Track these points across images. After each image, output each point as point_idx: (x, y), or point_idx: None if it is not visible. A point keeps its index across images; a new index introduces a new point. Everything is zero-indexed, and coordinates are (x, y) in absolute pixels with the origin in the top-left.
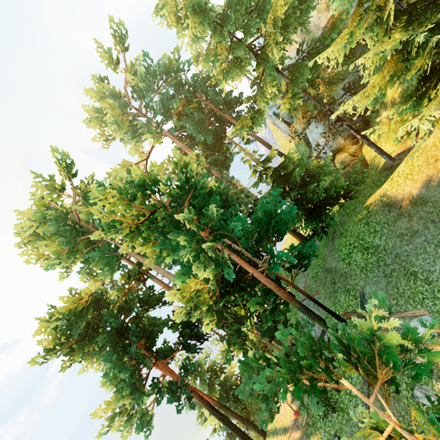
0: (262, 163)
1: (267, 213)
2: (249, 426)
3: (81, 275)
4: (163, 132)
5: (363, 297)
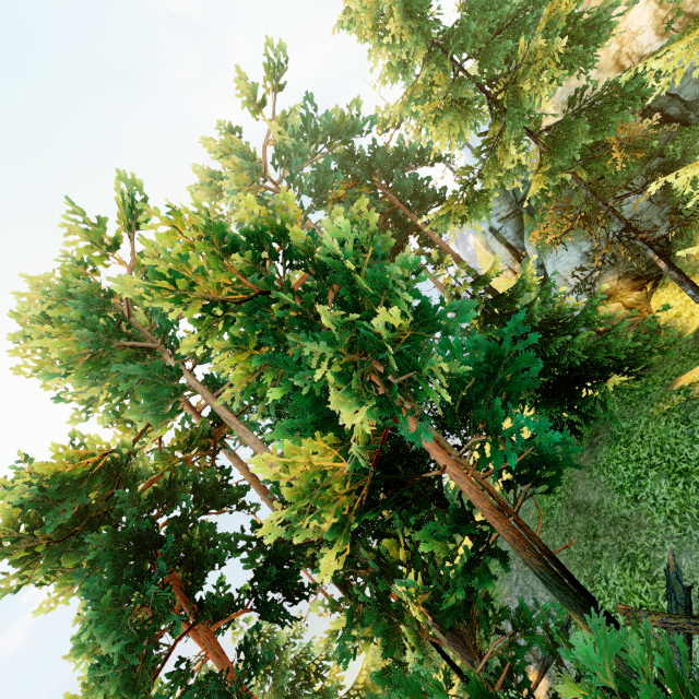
0: (471, 284)
1: (487, 352)
2: None
3: (103, 414)
4: (308, 223)
5: (677, 579)
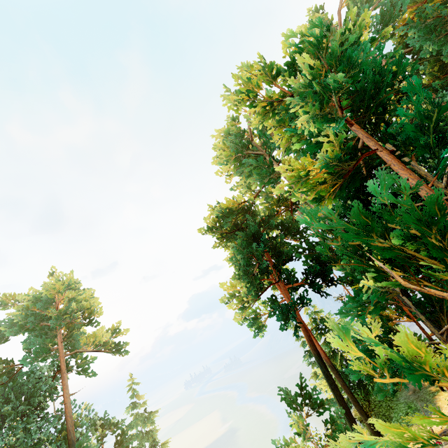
0: None
1: None
2: (361, 414)
3: (244, 188)
4: None
5: None
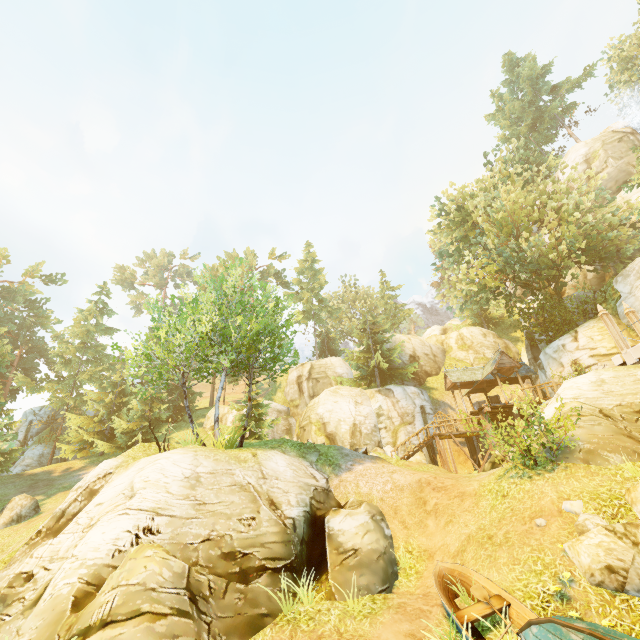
0: None
1: None
2: None
3: None
4: None
5: None
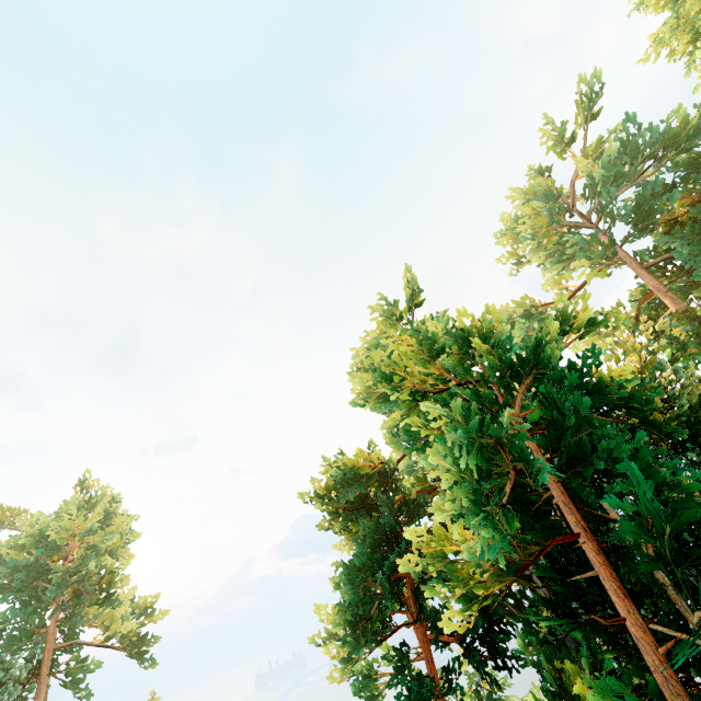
0: None
1: None
2: None
3: (388, 433)
4: (621, 256)
5: None
